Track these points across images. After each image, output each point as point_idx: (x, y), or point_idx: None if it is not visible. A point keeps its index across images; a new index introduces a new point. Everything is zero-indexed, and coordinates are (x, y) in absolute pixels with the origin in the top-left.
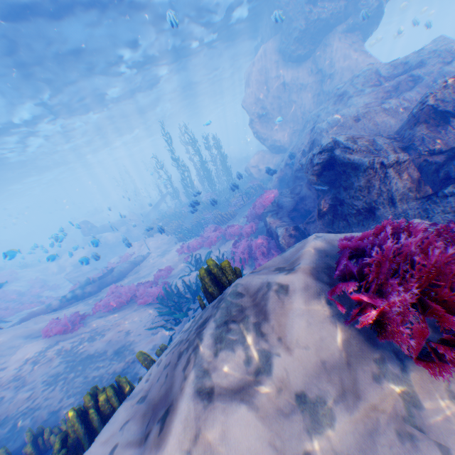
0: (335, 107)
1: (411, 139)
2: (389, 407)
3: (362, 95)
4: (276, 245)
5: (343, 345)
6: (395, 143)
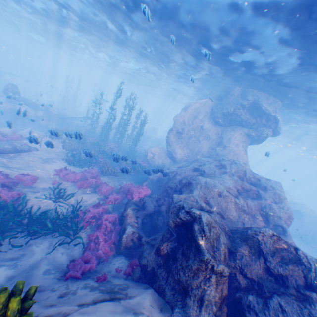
0: (215, 170)
1: (237, 250)
2: None
3: (231, 178)
4: (119, 231)
5: None
6: (228, 242)
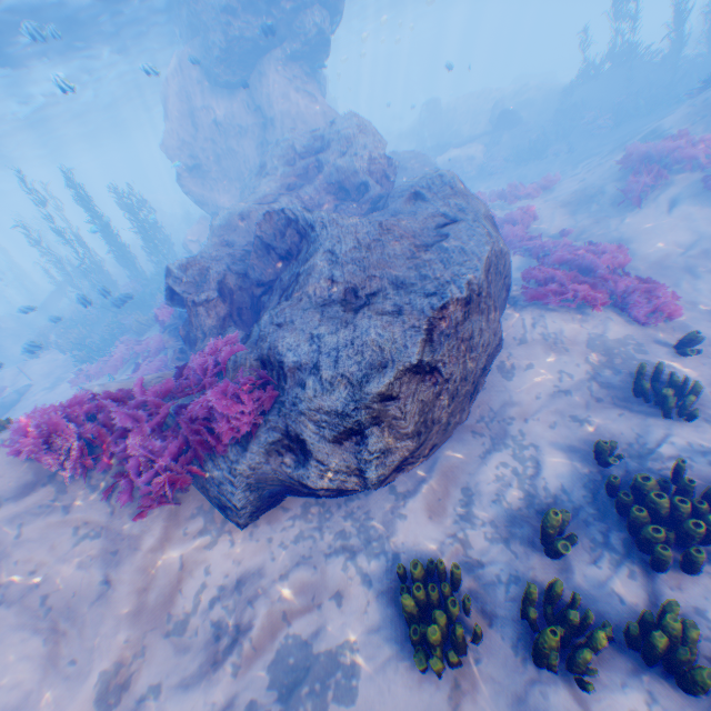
0: (255, 184)
1: (248, 267)
2: (46, 495)
3: (274, 177)
4: None
5: (31, 469)
6: (241, 268)
